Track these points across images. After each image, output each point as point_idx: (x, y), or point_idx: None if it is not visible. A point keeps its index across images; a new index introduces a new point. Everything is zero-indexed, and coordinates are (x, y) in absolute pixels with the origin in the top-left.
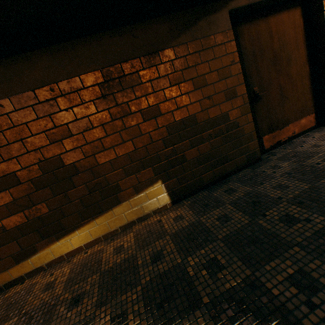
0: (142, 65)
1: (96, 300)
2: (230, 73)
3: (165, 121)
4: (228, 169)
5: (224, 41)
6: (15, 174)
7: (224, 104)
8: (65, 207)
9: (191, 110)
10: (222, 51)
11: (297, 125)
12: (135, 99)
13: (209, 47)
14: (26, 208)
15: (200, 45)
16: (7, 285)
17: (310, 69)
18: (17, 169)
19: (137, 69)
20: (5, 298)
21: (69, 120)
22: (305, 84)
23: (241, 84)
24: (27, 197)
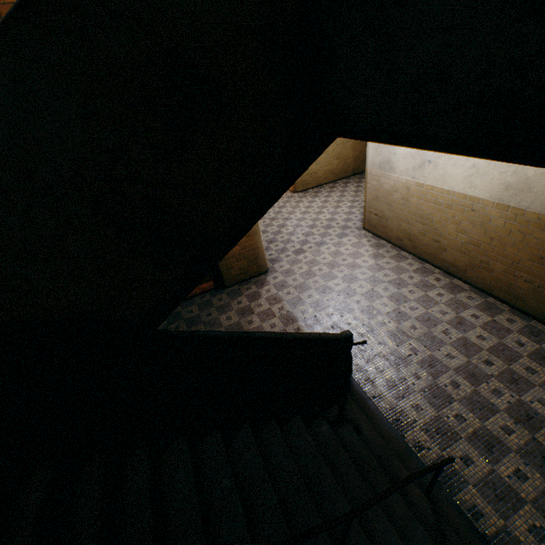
0: None
1: None
2: None
3: None
4: None
5: None
6: None
7: None
8: None
9: None
10: None
11: (199, 288)
12: None
13: None
14: None
15: None
16: None
17: None
18: None
19: None
20: None
21: None
22: None
23: None
24: None
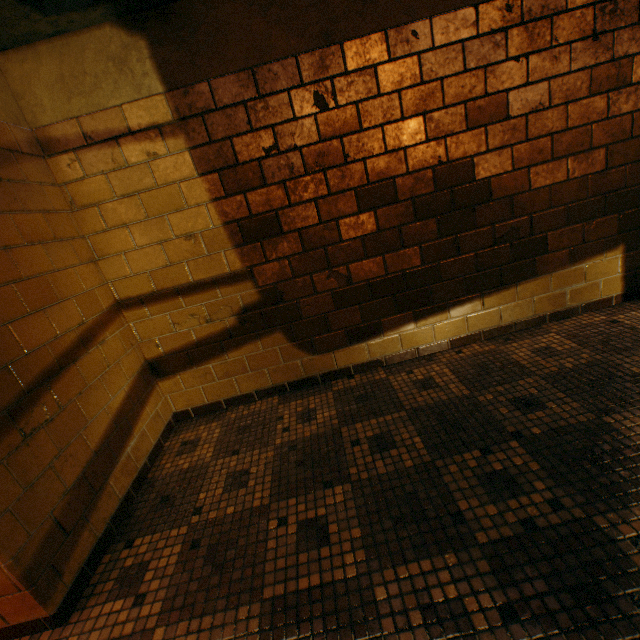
0: None
1: (578, 406)
2: None
3: None
4: None
5: None
6: (393, 182)
7: None
8: (446, 264)
9: None
10: None
11: None
12: None
13: None
14: (388, 252)
15: None
16: (325, 376)
17: None
18: (398, 174)
19: None
20: (336, 391)
21: (514, 83)
22: None
23: None
24: (396, 231)
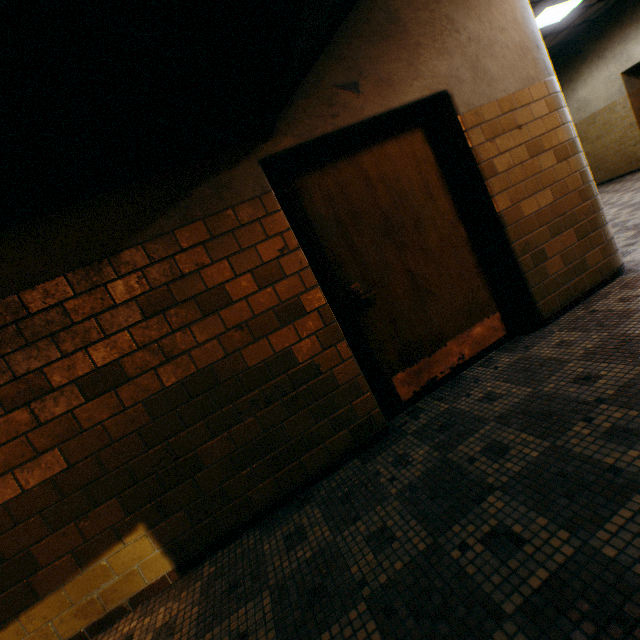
0: (72, 289)
1: None
2: (283, 272)
3: (139, 391)
4: (312, 466)
5: (257, 216)
6: None
7: (278, 333)
8: None
9: (202, 359)
10: (257, 233)
11: (465, 340)
12: (60, 358)
13: (227, 232)
14: None
15: (204, 231)
16: None
17: (468, 231)
18: None
19: (61, 299)
20: None
21: None
22: (466, 260)
23: (311, 288)
24: None
